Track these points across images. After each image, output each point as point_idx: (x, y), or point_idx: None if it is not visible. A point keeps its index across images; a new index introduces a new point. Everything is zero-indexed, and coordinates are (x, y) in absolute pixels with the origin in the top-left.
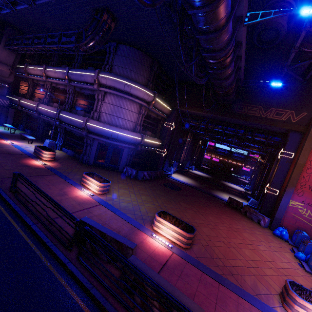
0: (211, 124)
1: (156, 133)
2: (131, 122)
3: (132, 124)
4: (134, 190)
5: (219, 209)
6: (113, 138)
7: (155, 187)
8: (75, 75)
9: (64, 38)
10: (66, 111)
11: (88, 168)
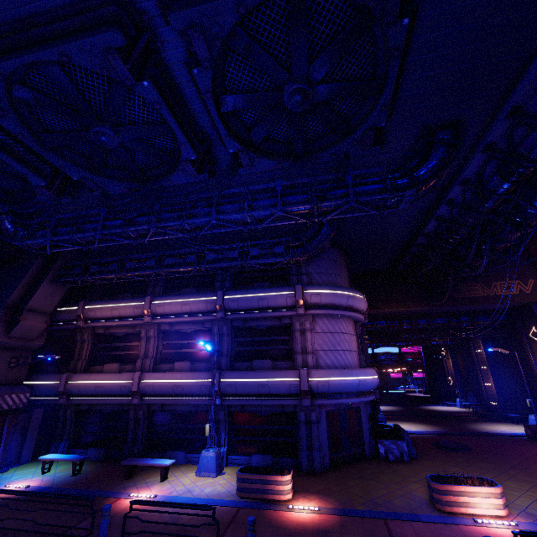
0: (410, 321)
1: None
2: (356, 353)
3: (357, 355)
4: None
5: None
6: (358, 391)
7: (456, 459)
8: (243, 300)
9: (254, 250)
10: (225, 370)
11: (346, 476)
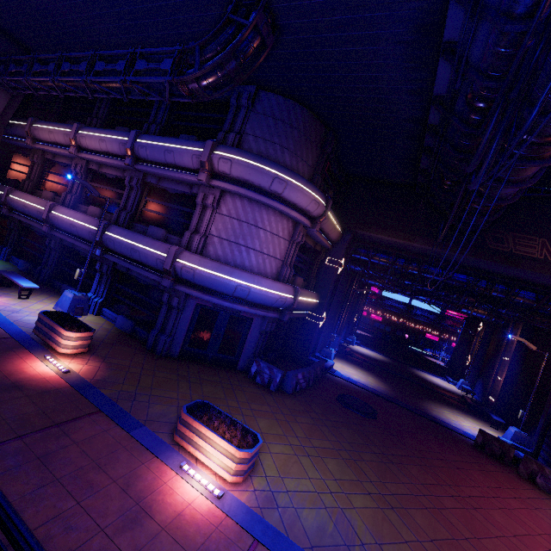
0: (419, 265)
1: (309, 280)
2: (275, 260)
3: (276, 264)
4: (300, 440)
5: (482, 473)
6: (237, 297)
7: (330, 415)
8: (151, 148)
9: (141, 62)
10: (120, 226)
11: (173, 369)
